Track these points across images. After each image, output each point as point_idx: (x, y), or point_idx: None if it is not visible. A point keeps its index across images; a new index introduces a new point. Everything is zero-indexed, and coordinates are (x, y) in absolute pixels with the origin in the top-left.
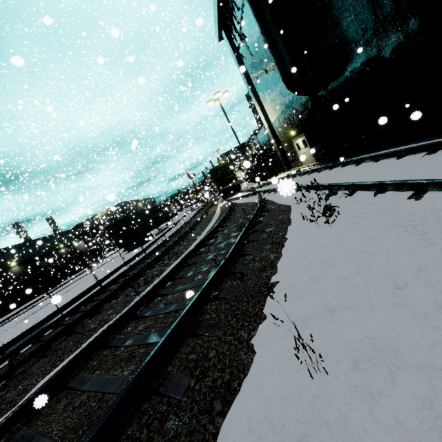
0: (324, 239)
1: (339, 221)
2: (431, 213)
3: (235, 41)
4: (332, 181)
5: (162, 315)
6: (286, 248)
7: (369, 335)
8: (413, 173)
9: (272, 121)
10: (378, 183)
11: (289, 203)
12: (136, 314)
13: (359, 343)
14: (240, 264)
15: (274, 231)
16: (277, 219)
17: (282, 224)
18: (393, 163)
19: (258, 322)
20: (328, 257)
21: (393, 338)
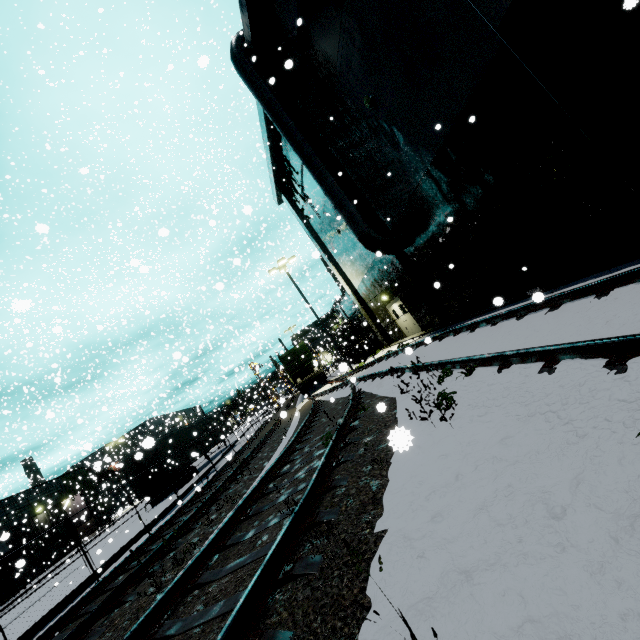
0: (445, 445)
1: (461, 414)
2: (571, 391)
3: (297, 203)
4: (444, 356)
5: (198, 630)
6: (393, 467)
7: (530, 616)
8: (538, 336)
9: (356, 286)
10: (499, 354)
11: (392, 394)
12: (151, 635)
13: (518, 635)
14: (327, 504)
15: (375, 441)
16: (379, 421)
17: (386, 428)
18: (513, 325)
19: (359, 618)
20: (453, 475)
21: (565, 614)
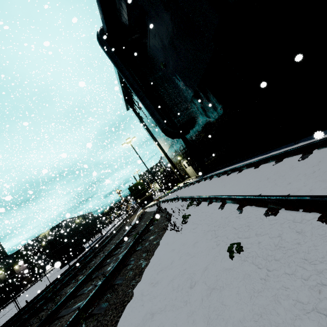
0: (175, 244)
1: (188, 227)
2: (223, 220)
3: (136, 110)
4: (195, 192)
5: None
6: (154, 254)
7: None
8: (228, 187)
9: (166, 152)
10: (208, 197)
11: (171, 211)
12: None
13: None
14: (121, 274)
15: (154, 239)
16: (160, 227)
17: (161, 231)
18: (224, 179)
19: None
20: (171, 261)
21: None
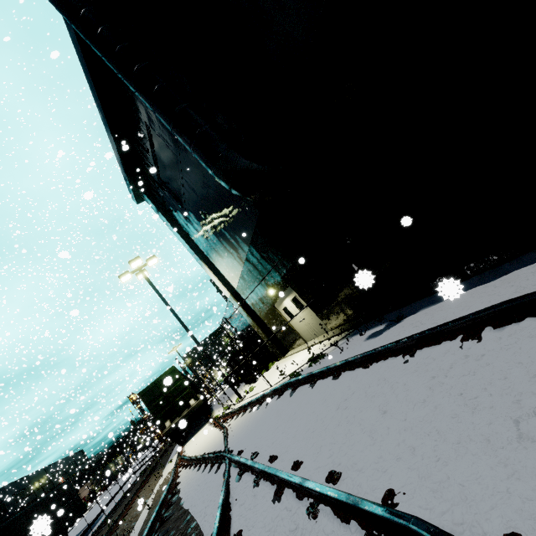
0: None
1: None
2: None
3: (158, 197)
4: None
5: None
6: None
7: None
8: None
9: (235, 286)
10: None
11: None
12: None
13: None
14: None
15: None
16: None
17: None
18: None
19: None
20: None
21: None
